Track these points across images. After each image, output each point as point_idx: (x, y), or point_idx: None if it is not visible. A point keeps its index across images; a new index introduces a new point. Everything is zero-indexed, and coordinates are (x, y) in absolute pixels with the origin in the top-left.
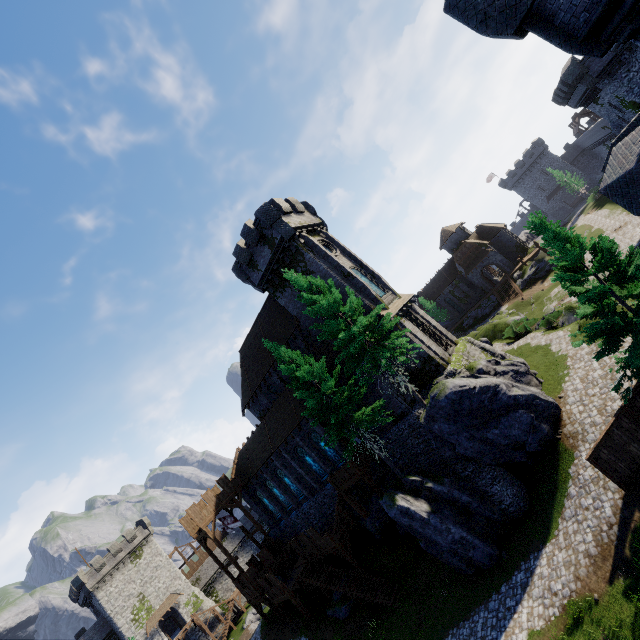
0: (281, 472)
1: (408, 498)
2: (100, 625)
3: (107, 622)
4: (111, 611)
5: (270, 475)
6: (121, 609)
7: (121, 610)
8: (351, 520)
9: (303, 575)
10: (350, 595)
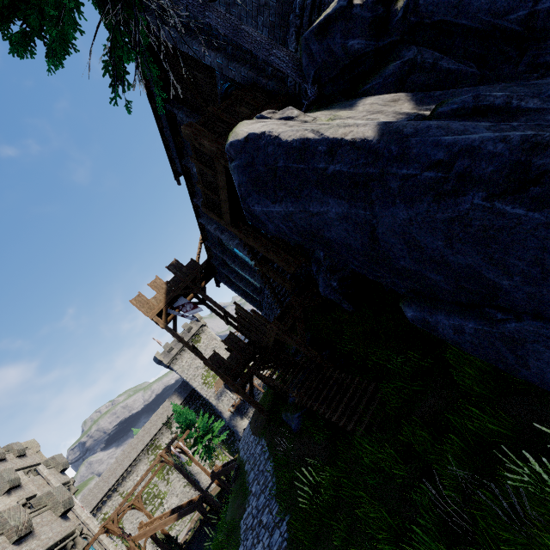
0: (226, 242)
1: (298, 111)
2: (184, 386)
3: (189, 384)
4: (186, 378)
5: (220, 250)
6: (193, 376)
7: (193, 377)
8: (285, 283)
9: (255, 366)
10: (297, 402)
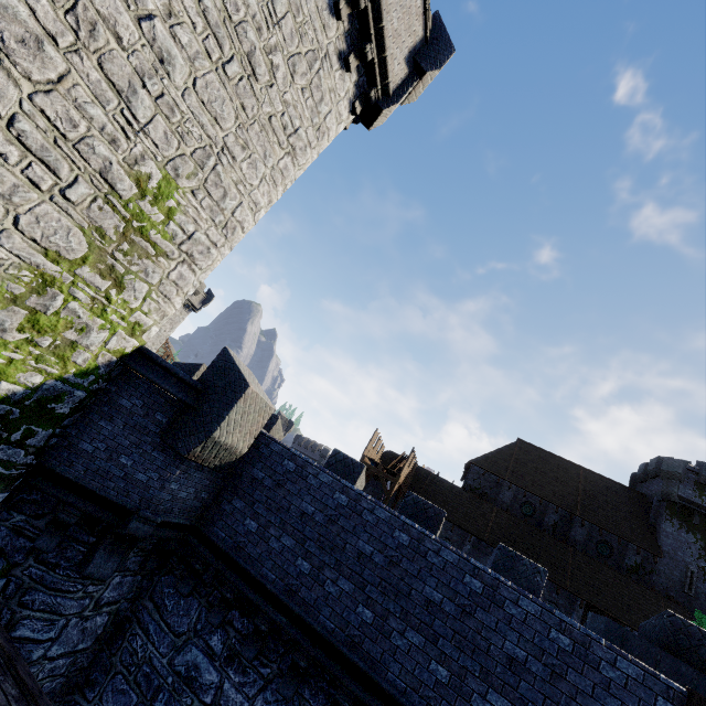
0: None
1: None
2: None
3: None
4: None
5: None
6: None
7: None
8: None
9: None
10: None
